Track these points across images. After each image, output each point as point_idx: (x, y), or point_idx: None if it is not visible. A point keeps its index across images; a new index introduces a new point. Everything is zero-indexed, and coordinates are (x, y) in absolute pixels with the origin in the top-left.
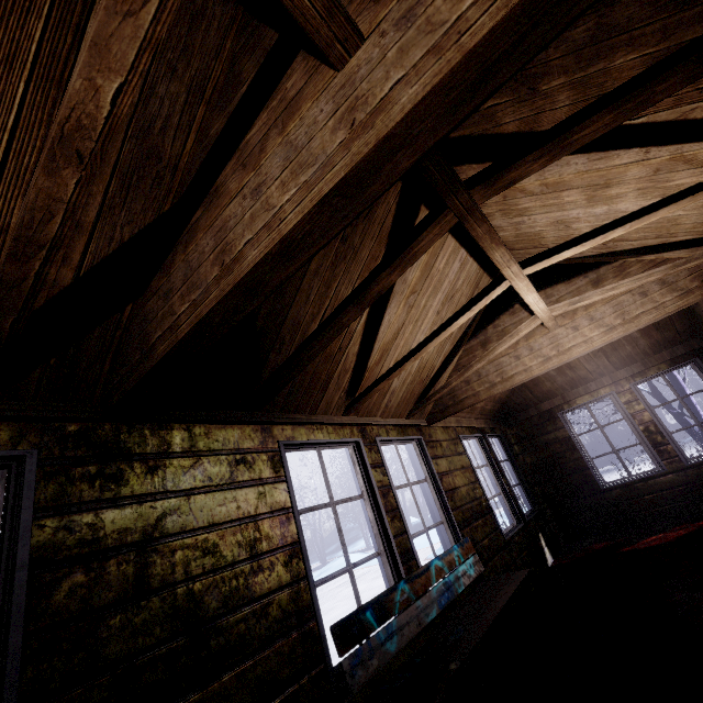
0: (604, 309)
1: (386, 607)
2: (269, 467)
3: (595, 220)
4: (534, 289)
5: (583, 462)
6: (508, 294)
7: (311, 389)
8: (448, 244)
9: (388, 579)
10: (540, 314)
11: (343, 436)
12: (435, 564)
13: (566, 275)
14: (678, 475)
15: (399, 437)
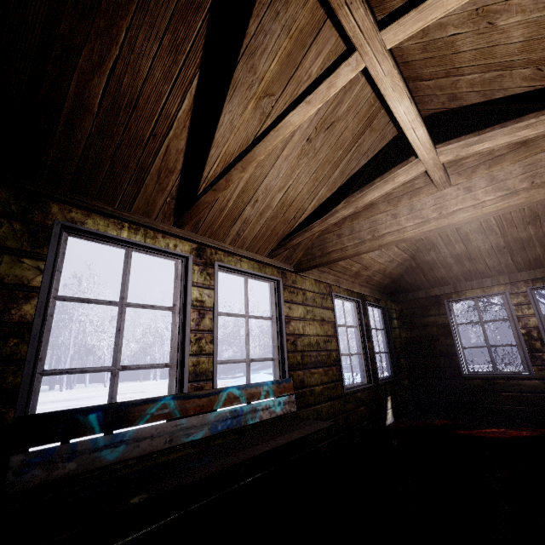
0: (512, 168)
1: (126, 416)
2: (24, 239)
3: (534, 5)
4: (405, 90)
5: (454, 349)
6: (406, 145)
7: (116, 176)
8: (326, 37)
9: (169, 391)
10: (421, 152)
11: (167, 246)
12: (230, 391)
13: (480, 124)
14: (544, 382)
15: (249, 271)
